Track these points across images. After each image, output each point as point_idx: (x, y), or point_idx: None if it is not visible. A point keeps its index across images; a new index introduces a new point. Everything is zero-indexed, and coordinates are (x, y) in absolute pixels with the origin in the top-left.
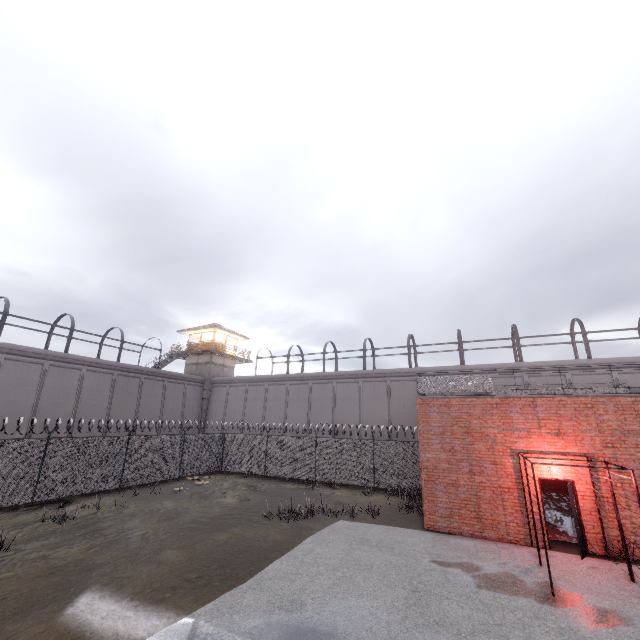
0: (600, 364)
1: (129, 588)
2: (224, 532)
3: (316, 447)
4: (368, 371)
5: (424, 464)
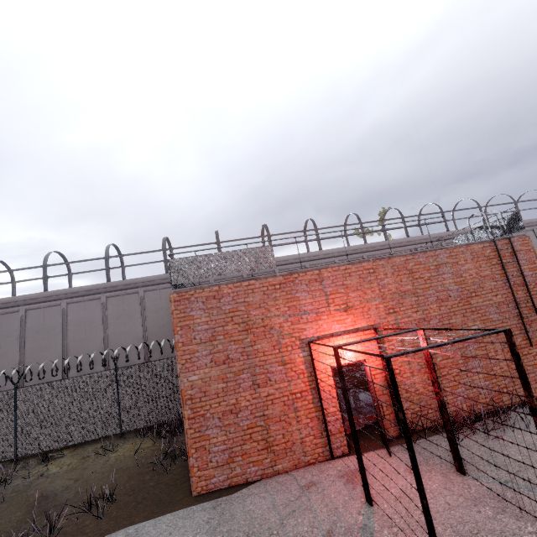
0: (328, 254)
1: None
2: None
3: (16, 404)
4: (113, 283)
5: (187, 393)
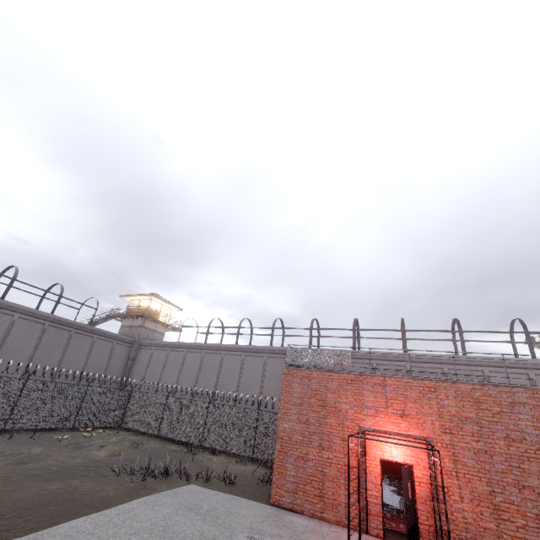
0: (473, 361)
1: None
2: (60, 482)
3: (208, 412)
4: (273, 347)
5: (280, 434)
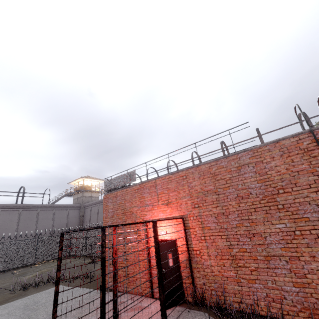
0: None
1: None
2: None
3: None
4: None
5: None
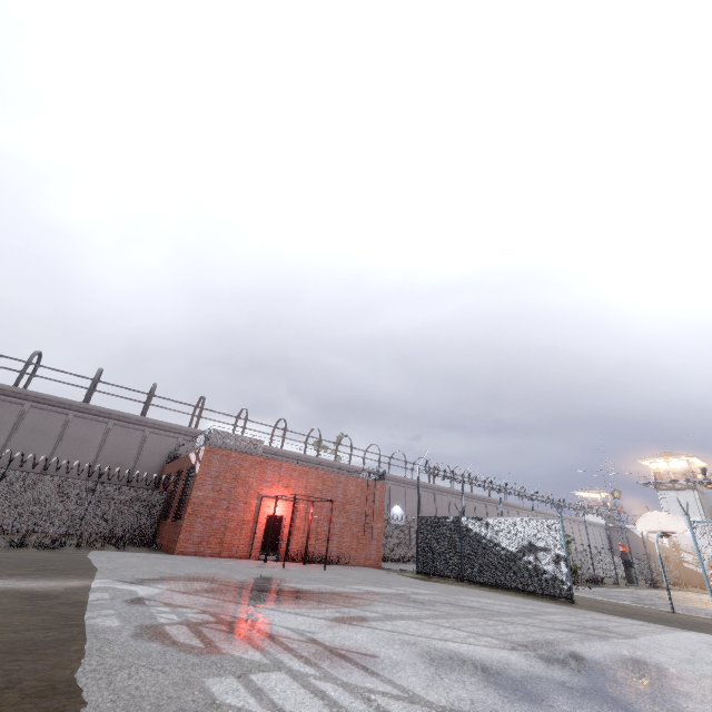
0: (286, 454)
1: None
2: None
3: (1, 482)
4: (90, 406)
5: (194, 500)
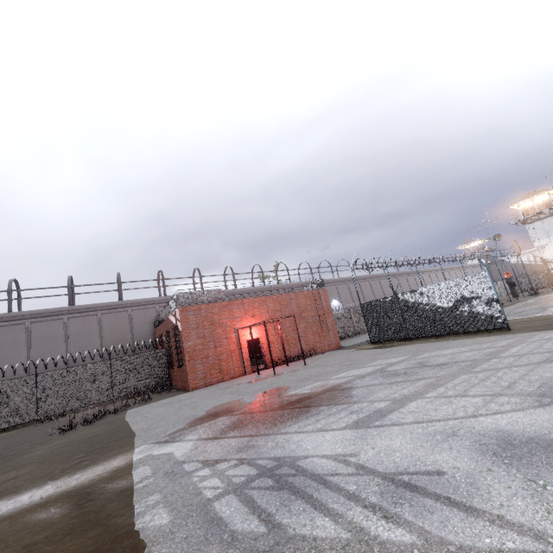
0: (241, 291)
1: (28, 486)
2: (28, 453)
3: (37, 384)
4: (76, 307)
5: (187, 350)
